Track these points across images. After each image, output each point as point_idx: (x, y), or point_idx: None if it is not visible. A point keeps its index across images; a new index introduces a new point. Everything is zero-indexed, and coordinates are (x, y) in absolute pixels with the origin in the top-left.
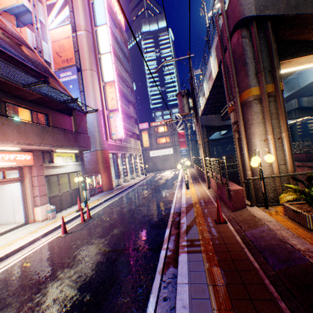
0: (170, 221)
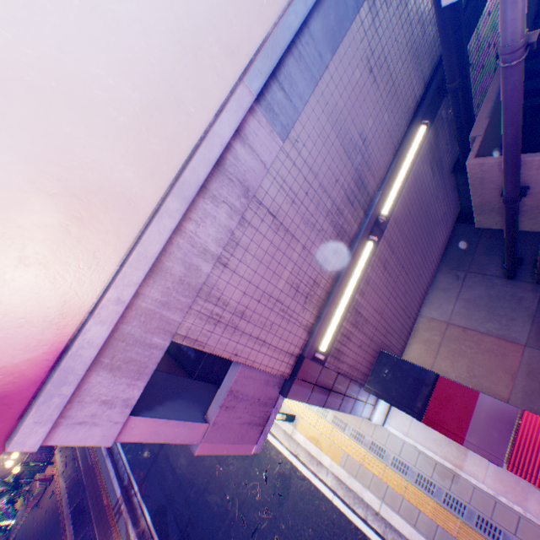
0: (156, 539)
